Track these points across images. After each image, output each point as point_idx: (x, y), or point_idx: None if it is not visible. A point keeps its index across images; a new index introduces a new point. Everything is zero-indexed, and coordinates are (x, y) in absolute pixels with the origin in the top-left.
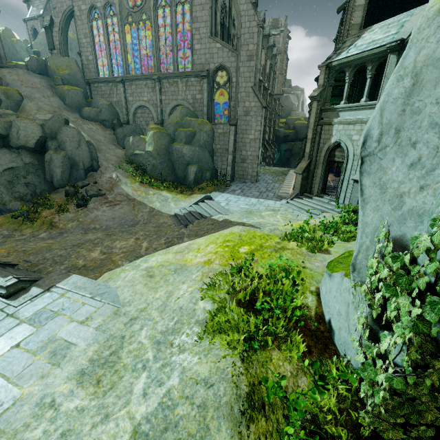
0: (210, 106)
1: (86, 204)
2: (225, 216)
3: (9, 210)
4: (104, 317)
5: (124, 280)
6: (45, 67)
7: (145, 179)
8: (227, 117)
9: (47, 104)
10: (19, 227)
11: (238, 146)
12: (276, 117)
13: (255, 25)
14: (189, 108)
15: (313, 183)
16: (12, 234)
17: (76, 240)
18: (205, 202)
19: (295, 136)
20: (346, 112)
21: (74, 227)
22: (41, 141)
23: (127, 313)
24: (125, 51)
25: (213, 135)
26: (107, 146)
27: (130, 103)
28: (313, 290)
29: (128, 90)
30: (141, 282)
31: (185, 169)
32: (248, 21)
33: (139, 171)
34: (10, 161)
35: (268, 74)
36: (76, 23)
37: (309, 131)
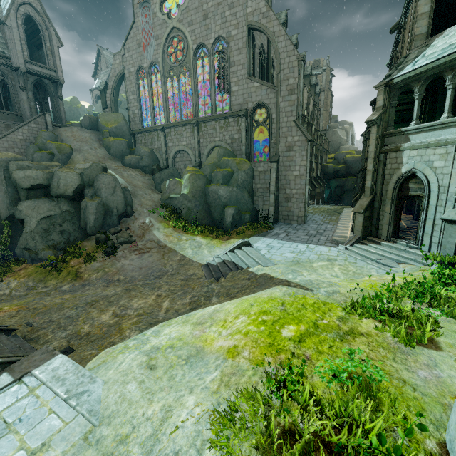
0: (248, 144)
1: (114, 252)
2: (265, 269)
3: (40, 259)
4: (66, 446)
5: (117, 368)
6: (96, 123)
7: (178, 224)
8: (267, 155)
9: (93, 155)
10: (45, 278)
11: (281, 184)
12: (323, 152)
13: (295, 59)
14: (227, 148)
15: (379, 224)
16: (36, 285)
17: (92, 297)
18: (242, 249)
19: (347, 171)
20: (420, 134)
21: (98, 278)
22: (79, 189)
23: (101, 442)
24: (166, 101)
25: (252, 174)
26: (144, 191)
27: (169, 149)
28: (434, 451)
29: (168, 136)
30: (137, 377)
31: (222, 211)
32: (287, 57)
33: (173, 215)
34: (49, 209)
35: (312, 111)
36: (126, 83)
37: (368, 161)
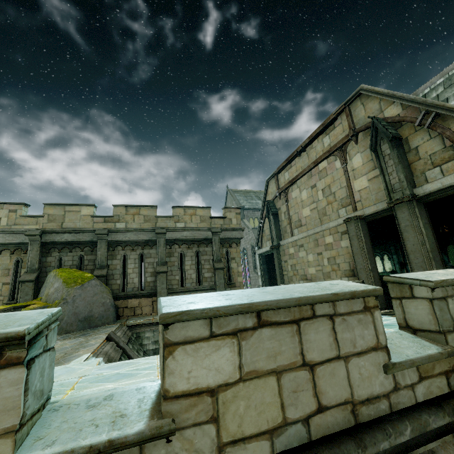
0: None
1: None
2: None
3: None
4: None
5: None
6: None
7: None
8: None
9: None
10: None
11: None
12: None
13: None
14: None
15: None
16: None
17: None
18: None
19: None
20: None
21: None
22: None
23: None
24: None
25: None
26: None
27: None
28: None
29: None
30: None
31: None
32: None
33: None
34: None
35: None
36: None
37: None
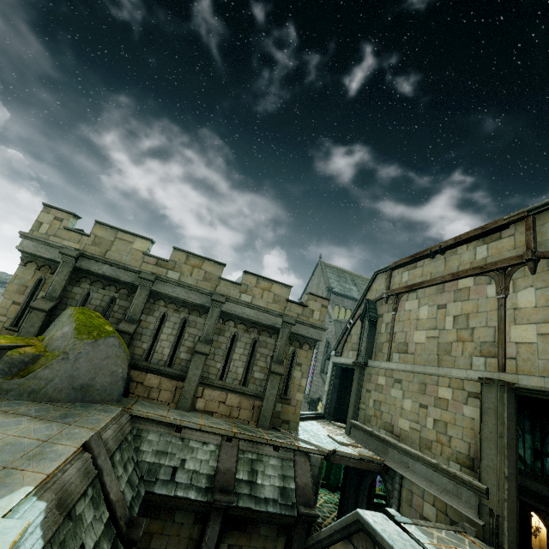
0: None
1: None
2: None
3: None
4: None
5: None
6: None
7: None
8: None
9: None
10: None
11: None
12: None
13: None
14: None
15: None
16: None
17: None
18: None
19: None
20: None
21: None
22: None
23: None
24: None
25: None
26: None
27: None
28: None
29: None
30: None
31: None
32: None
33: None
34: None
35: None
36: None
37: None
